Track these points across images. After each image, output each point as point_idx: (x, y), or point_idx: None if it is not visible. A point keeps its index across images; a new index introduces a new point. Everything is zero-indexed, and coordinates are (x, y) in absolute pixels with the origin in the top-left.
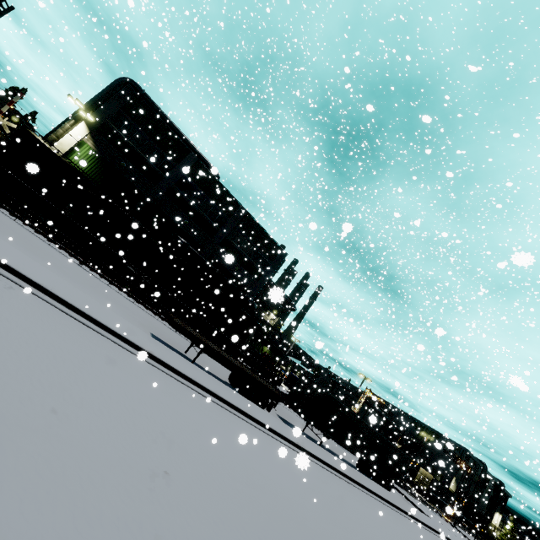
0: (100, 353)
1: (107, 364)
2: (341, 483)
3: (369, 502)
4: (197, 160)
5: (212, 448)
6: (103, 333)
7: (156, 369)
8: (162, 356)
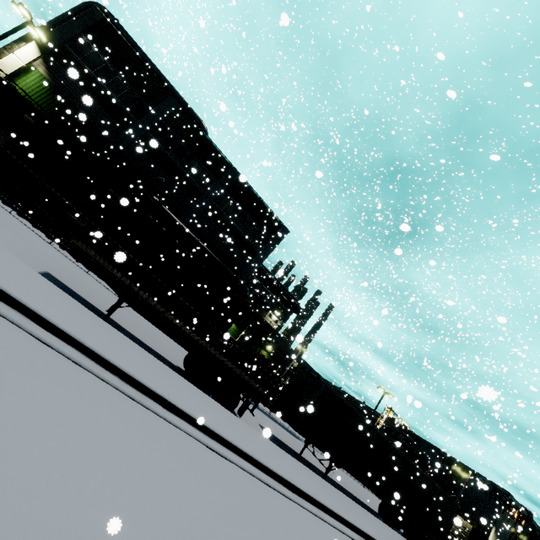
0: None
1: None
2: None
3: None
4: (178, 107)
5: None
6: None
7: None
8: None
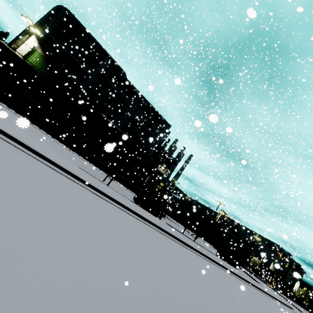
0: (15, 159)
1: (17, 166)
2: (209, 264)
3: (229, 277)
4: (110, 63)
5: (107, 234)
6: (26, 152)
7: (72, 181)
8: (79, 175)
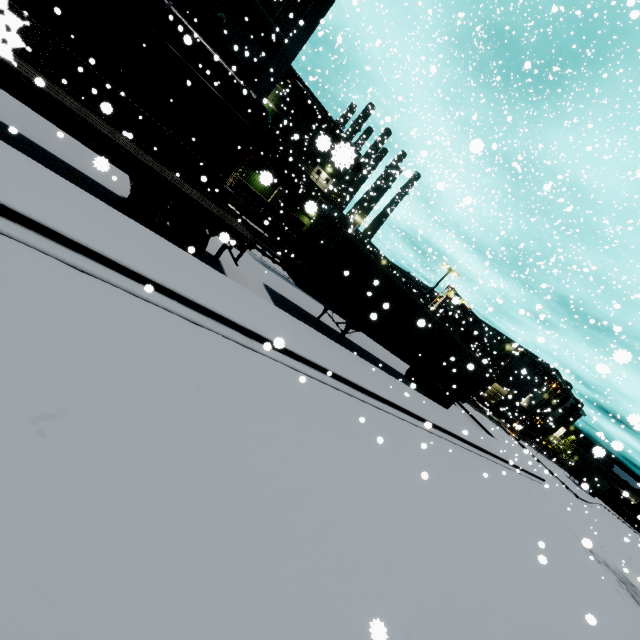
0: None
1: None
2: (334, 402)
3: (397, 436)
4: None
5: None
6: None
7: None
8: None
